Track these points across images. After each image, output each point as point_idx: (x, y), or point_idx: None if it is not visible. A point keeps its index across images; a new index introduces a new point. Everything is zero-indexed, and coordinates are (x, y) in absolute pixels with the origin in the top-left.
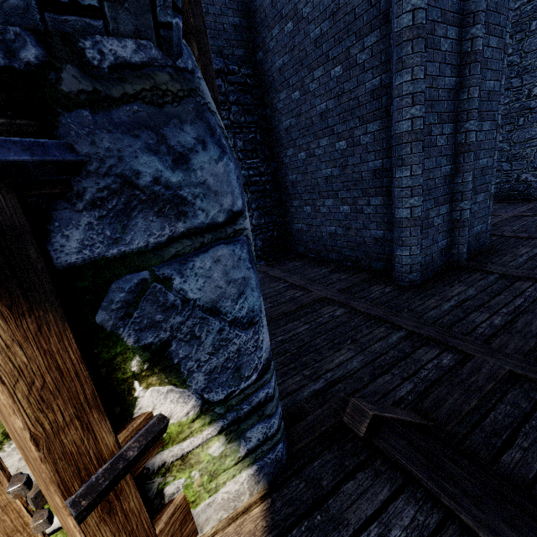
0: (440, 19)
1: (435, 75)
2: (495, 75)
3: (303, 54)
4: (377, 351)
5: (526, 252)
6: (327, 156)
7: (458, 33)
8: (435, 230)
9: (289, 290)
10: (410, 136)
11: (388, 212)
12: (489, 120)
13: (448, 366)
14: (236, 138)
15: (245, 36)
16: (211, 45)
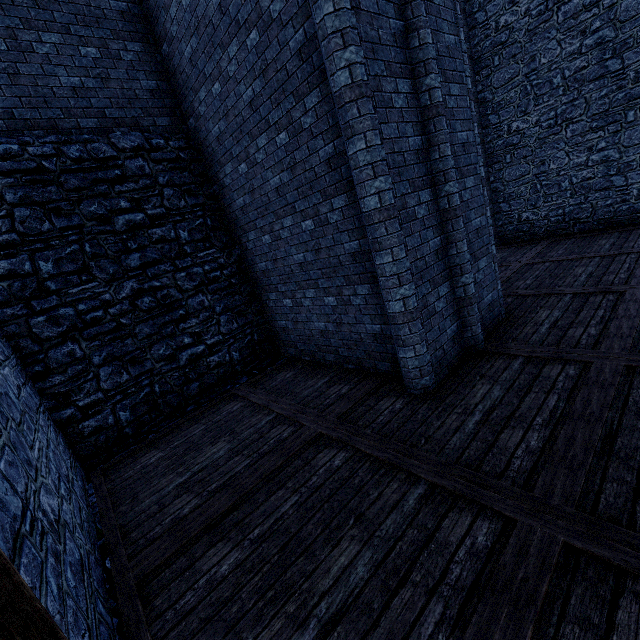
0: (385, 73)
1: (394, 137)
2: (466, 125)
3: (240, 119)
4: (391, 534)
5: (546, 316)
6: (295, 239)
7: (411, 86)
8: (439, 317)
9: (275, 427)
10: (381, 214)
11: (380, 302)
12: (471, 175)
13: (485, 548)
14: (177, 229)
15: (168, 101)
16: (121, 117)
